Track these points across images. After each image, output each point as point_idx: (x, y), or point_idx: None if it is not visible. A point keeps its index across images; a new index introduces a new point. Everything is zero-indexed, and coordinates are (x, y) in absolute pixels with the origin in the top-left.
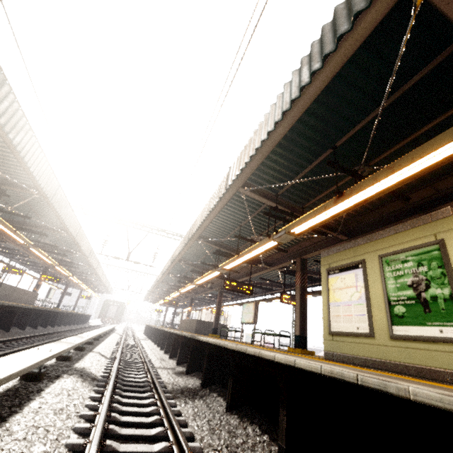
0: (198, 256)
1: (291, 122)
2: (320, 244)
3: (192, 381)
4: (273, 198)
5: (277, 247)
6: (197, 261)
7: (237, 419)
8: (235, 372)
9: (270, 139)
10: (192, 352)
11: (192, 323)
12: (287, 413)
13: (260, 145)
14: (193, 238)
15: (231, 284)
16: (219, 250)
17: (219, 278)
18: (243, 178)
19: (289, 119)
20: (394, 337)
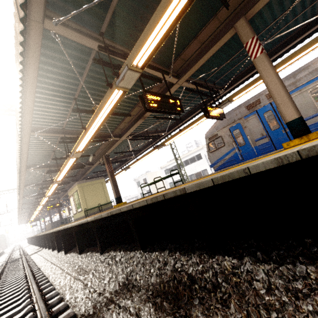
0: (32, 199)
1: (24, 180)
2: (74, 182)
3: (40, 248)
4: (41, 183)
5: (62, 186)
6: (33, 200)
7: (46, 249)
8: (44, 239)
9: (21, 182)
10: (39, 240)
11: (49, 225)
12: (47, 242)
13: (19, 184)
14: (21, 199)
15: (50, 207)
16: (37, 197)
17: (51, 201)
18: (22, 187)
19: (23, 180)
20: (78, 212)
